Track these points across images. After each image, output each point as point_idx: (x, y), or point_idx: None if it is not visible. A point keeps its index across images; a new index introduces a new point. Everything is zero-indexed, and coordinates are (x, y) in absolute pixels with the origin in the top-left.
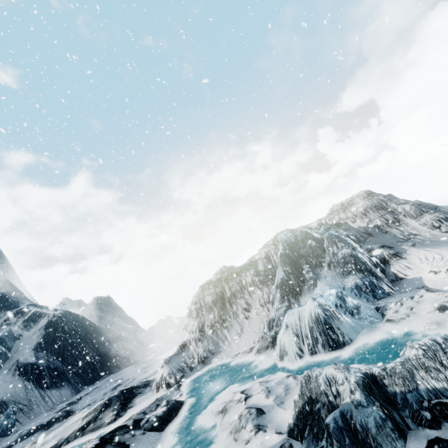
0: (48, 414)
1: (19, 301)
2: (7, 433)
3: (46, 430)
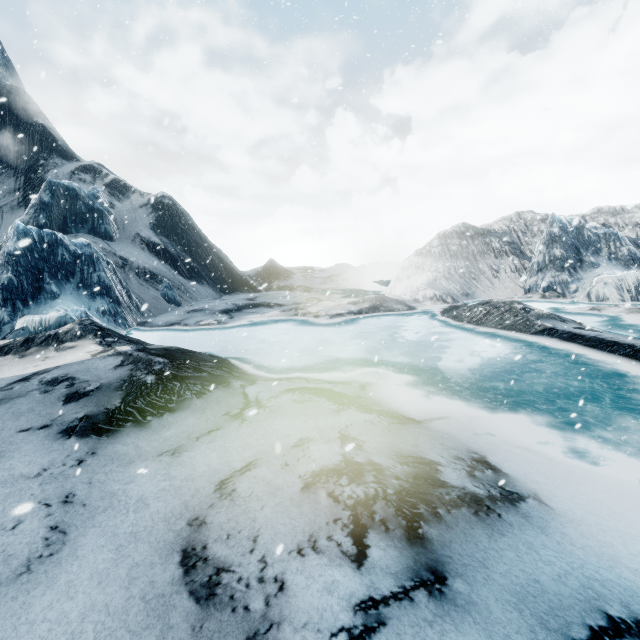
0: (225, 301)
1: (71, 151)
2: (178, 304)
3: (271, 308)
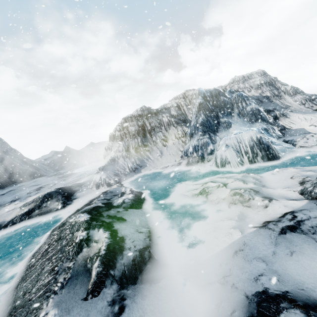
0: None
1: None
2: None
3: None
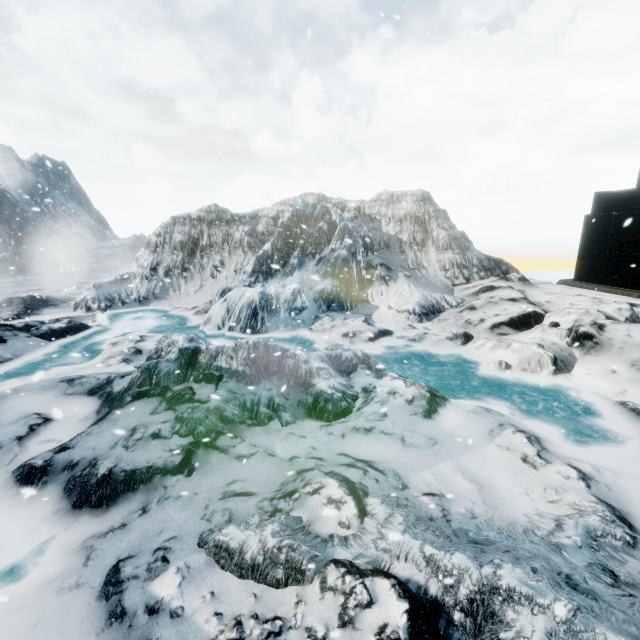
0: None
1: None
2: None
3: None
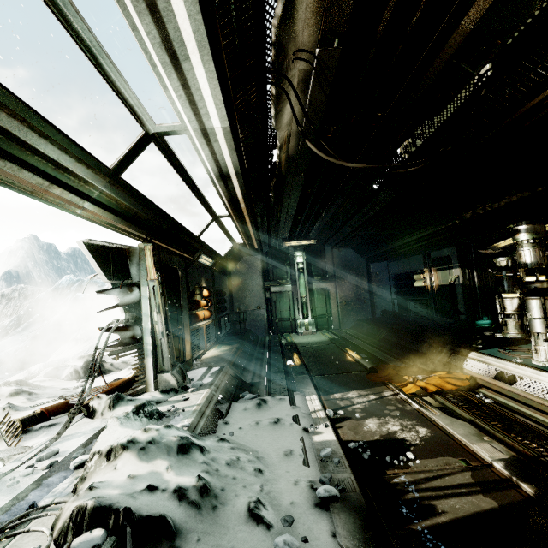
0: None
1: None
2: None
3: None
